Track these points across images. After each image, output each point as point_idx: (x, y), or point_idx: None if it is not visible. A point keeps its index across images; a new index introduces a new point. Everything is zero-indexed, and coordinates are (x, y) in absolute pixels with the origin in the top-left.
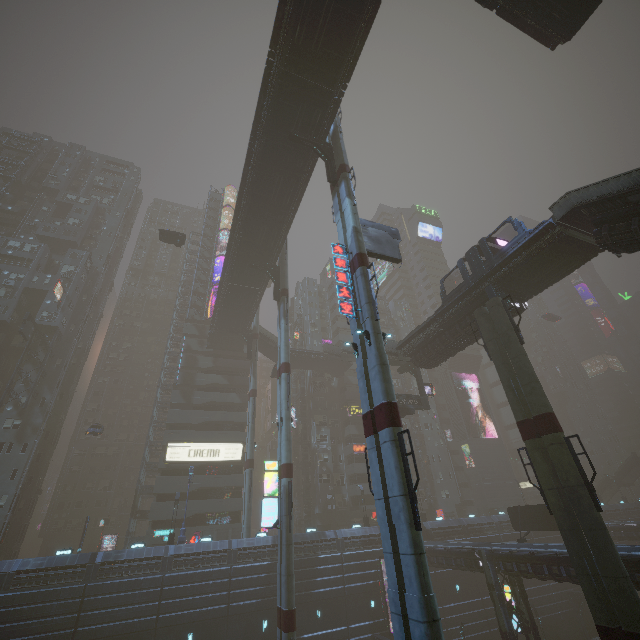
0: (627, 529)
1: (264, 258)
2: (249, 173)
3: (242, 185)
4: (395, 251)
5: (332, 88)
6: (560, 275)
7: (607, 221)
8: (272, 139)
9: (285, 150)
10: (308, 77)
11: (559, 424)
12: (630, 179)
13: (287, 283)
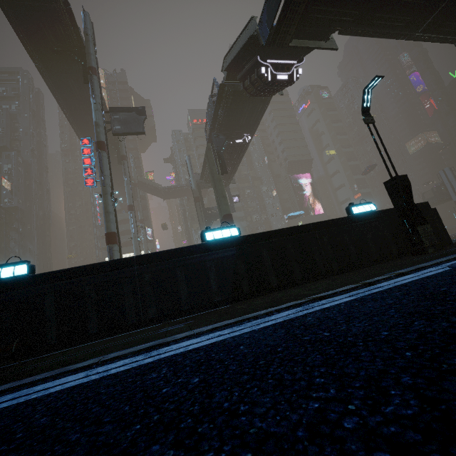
0: None
1: None
2: (49, 83)
3: (52, 92)
4: (140, 126)
5: (53, 4)
6: (258, 114)
7: (243, 79)
8: (43, 55)
9: (58, 60)
10: (29, 1)
11: (231, 220)
12: (239, 45)
13: (123, 151)
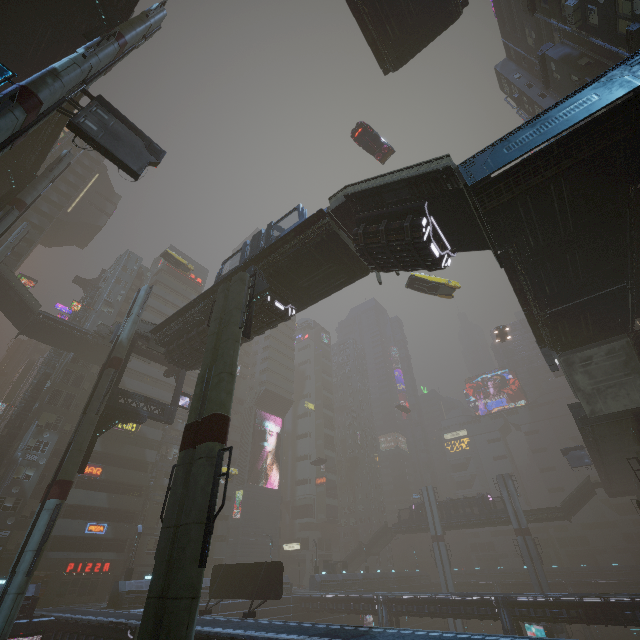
0: (348, 600)
1: (12, 151)
2: None
3: None
4: (137, 162)
5: None
6: (330, 288)
7: (366, 221)
8: None
9: None
10: None
11: (225, 432)
12: (392, 179)
13: (31, 196)
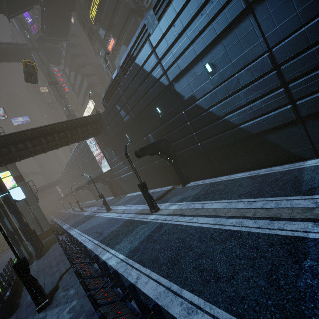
0: None
1: None
2: None
3: None
4: None
5: None
6: None
7: None
8: None
9: None
10: None
11: None
12: None
13: None
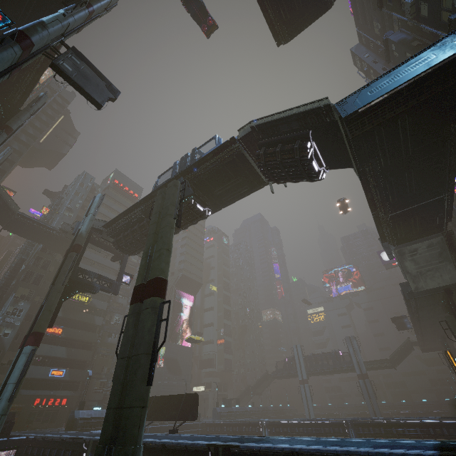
0: (241, 425)
1: (2, 90)
2: None
3: None
4: (100, 96)
5: None
6: (236, 196)
7: (266, 145)
8: None
9: None
10: None
11: (164, 290)
12: (285, 116)
13: (16, 124)
